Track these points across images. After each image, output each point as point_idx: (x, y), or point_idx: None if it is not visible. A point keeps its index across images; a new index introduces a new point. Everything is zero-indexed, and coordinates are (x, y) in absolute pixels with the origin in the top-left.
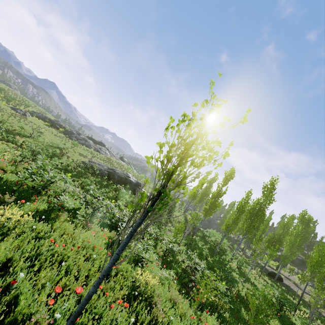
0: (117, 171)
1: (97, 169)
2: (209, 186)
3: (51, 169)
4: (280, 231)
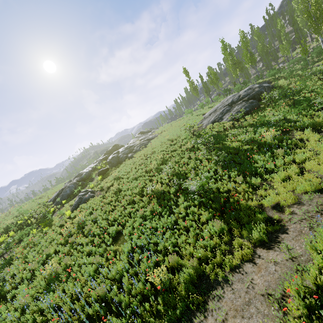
0: (241, 96)
1: (250, 105)
2: (231, 54)
3: (321, 108)
4: (322, 6)
